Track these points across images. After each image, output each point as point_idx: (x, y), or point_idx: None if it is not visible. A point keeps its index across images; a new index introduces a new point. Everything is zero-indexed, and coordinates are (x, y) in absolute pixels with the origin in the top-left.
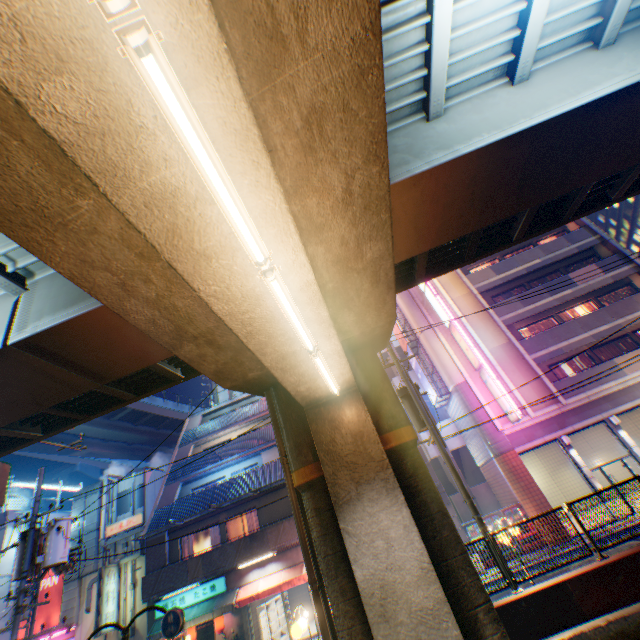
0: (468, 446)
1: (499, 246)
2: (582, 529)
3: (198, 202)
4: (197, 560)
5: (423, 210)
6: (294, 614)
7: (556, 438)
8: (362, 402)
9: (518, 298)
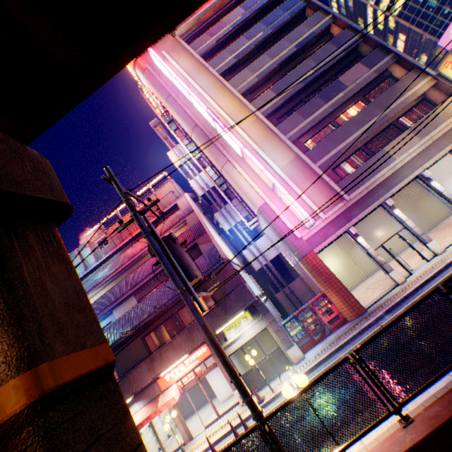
0: (282, 253)
1: None
2: (377, 387)
3: None
4: None
5: None
6: None
7: (346, 231)
8: None
9: (299, 113)
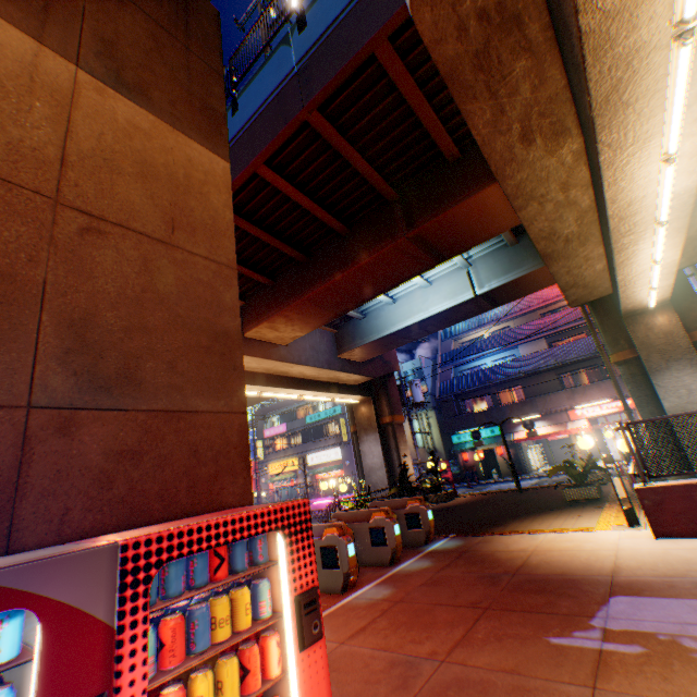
0: None
1: None
2: None
3: (643, 249)
4: (479, 414)
5: None
6: (604, 428)
7: None
8: (671, 312)
9: None
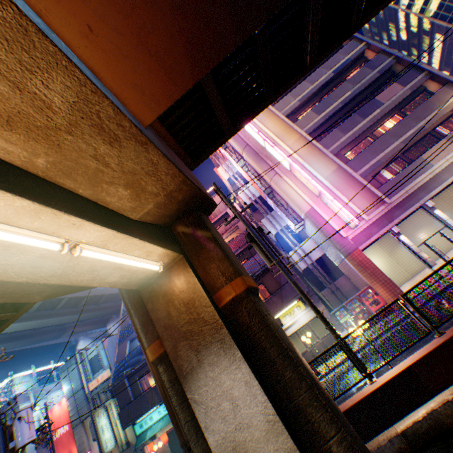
0: (326, 254)
1: (296, 75)
2: (419, 314)
3: None
4: (151, 392)
5: (143, 22)
6: None
7: (388, 230)
8: (189, 269)
9: (339, 129)
